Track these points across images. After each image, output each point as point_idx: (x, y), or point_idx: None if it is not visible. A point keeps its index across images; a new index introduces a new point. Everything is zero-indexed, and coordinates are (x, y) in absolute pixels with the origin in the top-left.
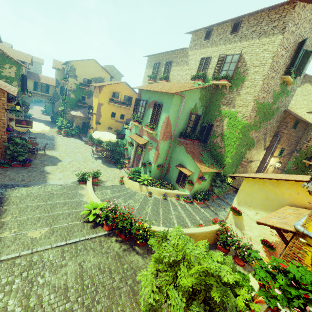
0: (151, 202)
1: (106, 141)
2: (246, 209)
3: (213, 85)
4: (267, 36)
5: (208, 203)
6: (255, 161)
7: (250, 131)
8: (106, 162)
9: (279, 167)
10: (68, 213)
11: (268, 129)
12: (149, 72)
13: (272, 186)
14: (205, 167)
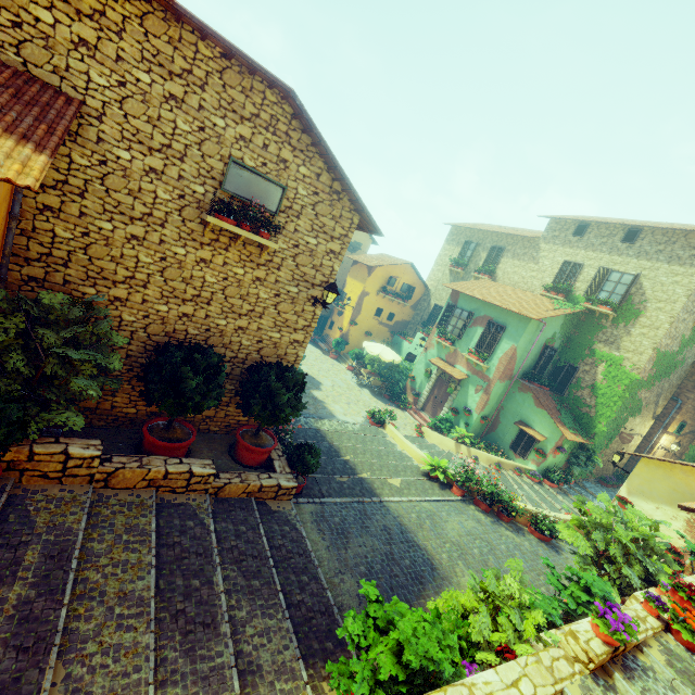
0: (483, 472)
1: (387, 361)
2: (642, 502)
3: (586, 310)
4: (682, 264)
5: (564, 488)
6: (635, 435)
7: (640, 389)
8: (377, 395)
9: (674, 452)
10: (401, 465)
11: (665, 389)
12: (452, 251)
13: (684, 474)
14: (569, 433)
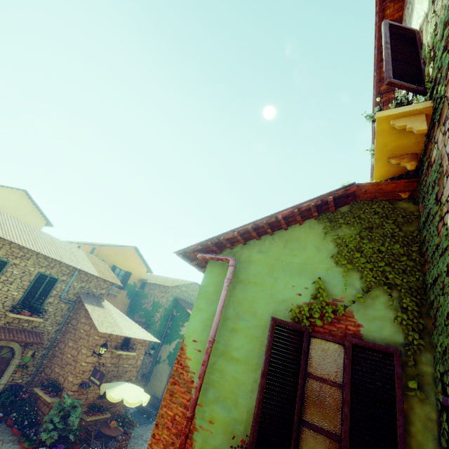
0: None
1: None
2: None
3: (374, 183)
4: None
5: None
6: None
7: None
8: None
9: None
10: None
11: None
12: None
13: None
14: None
